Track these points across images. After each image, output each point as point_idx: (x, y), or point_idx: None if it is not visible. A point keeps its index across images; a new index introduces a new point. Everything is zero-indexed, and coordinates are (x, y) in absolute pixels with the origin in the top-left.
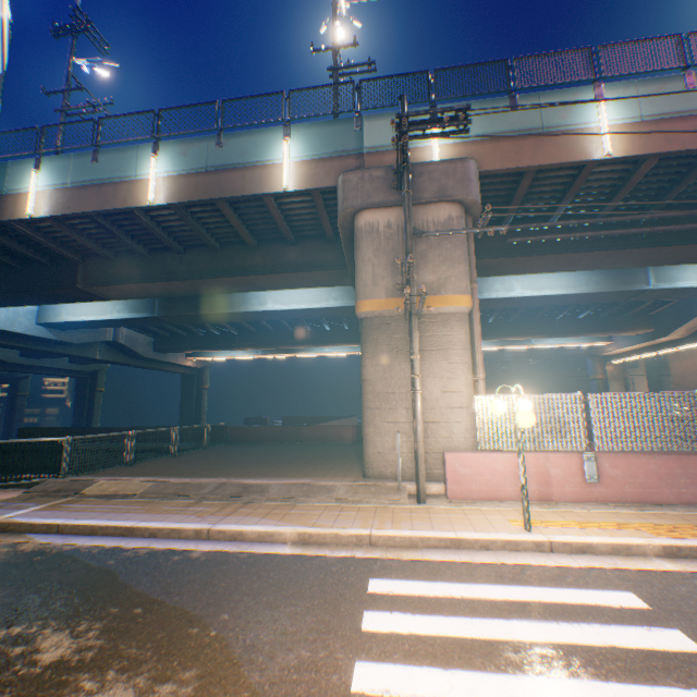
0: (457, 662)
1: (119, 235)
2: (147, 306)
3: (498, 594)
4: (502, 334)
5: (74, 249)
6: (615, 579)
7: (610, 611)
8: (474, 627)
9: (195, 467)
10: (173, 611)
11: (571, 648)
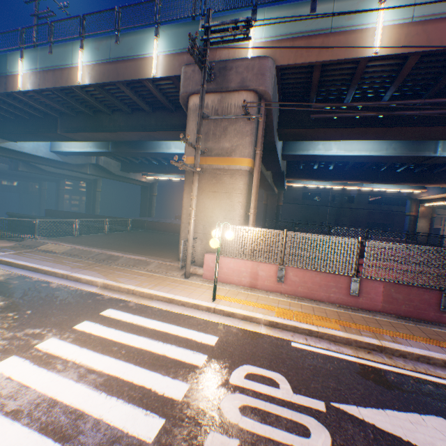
0: (90, 346)
1: (71, 103)
2: (105, 145)
3: (154, 325)
4: (337, 179)
5: (53, 110)
6: (222, 331)
7: (191, 342)
8: (119, 336)
9: (104, 242)
10: (13, 306)
11: (145, 352)
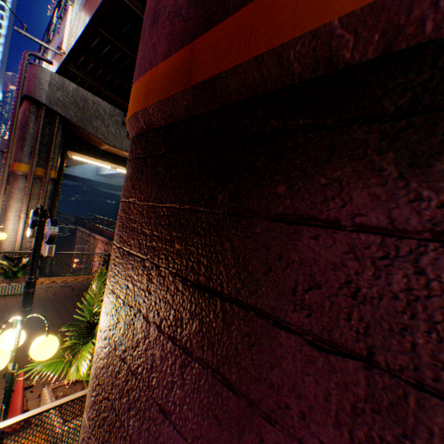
0: None
1: None
2: None
3: None
4: None
5: None
6: None
7: None
8: None
9: None
10: None
11: None
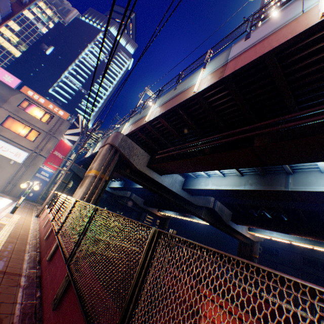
0: None
1: None
2: (122, 184)
3: None
4: (278, 227)
5: None
6: None
7: None
8: None
9: None
10: None
11: None
